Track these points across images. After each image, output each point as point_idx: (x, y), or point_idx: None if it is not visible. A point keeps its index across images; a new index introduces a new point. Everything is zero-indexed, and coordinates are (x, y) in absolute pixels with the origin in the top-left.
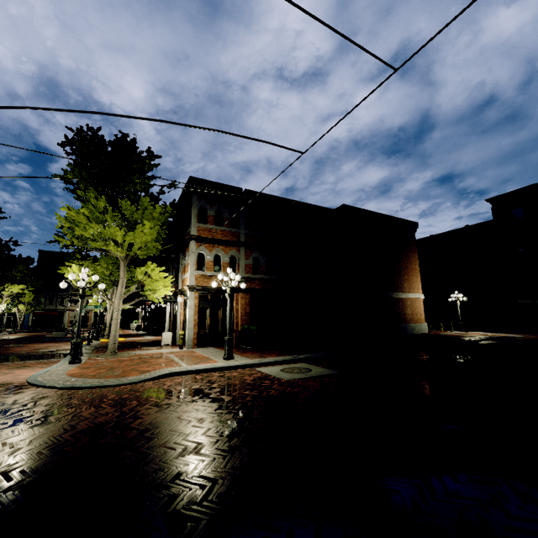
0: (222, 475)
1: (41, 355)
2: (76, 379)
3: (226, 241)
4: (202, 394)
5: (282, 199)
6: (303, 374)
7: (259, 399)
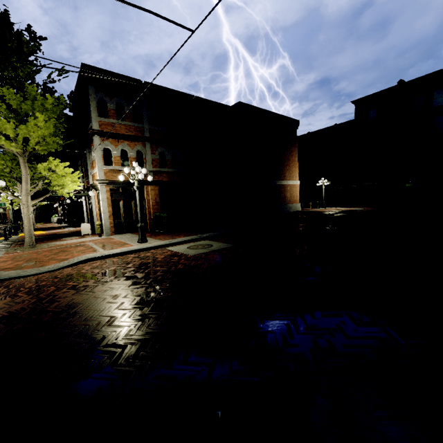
0: (131, 341)
1: None
2: None
3: (131, 136)
4: (117, 274)
5: (182, 94)
6: (205, 249)
7: (168, 273)
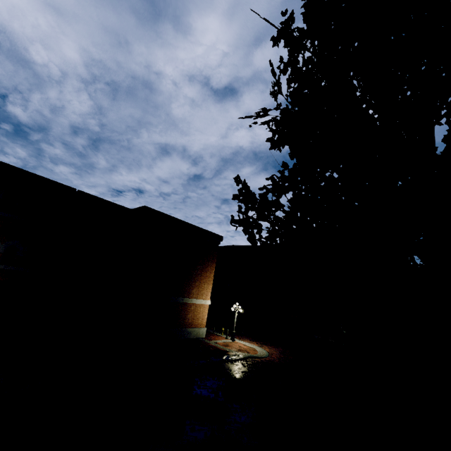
0: None
1: None
2: None
3: None
4: None
5: (59, 184)
6: None
7: None
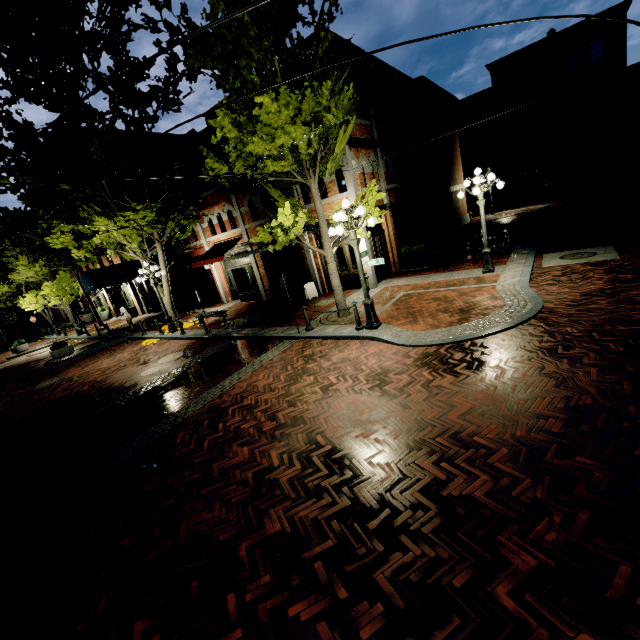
0: None
1: (215, 356)
2: (476, 323)
3: (367, 141)
4: (639, 279)
5: (388, 70)
6: (602, 254)
7: None
